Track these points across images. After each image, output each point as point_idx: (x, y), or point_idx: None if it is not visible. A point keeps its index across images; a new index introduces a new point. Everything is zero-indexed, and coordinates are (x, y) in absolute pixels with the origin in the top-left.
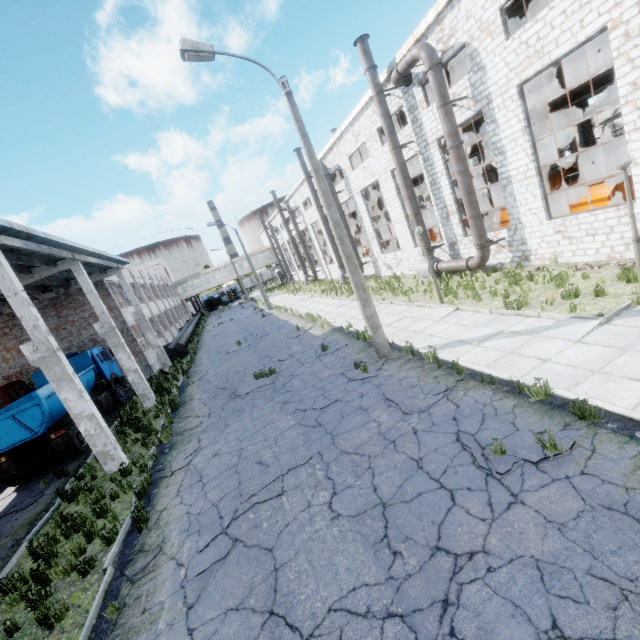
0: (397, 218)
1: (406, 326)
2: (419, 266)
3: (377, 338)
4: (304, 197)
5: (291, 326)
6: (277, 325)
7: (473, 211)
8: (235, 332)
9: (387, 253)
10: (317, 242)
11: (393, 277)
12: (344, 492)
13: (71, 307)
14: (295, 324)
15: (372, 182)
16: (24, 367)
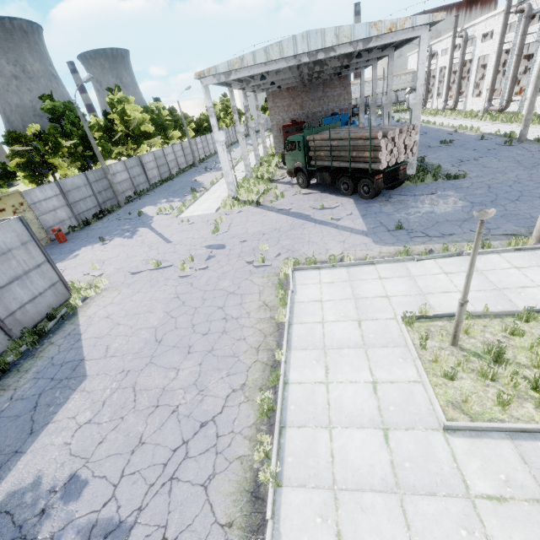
0: None
1: (536, 135)
2: None
3: (524, 131)
4: (488, 29)
5: (446, 131)
6: (433, 130)
7: None
8: None
9: (539, 96)
10: (475, 75)
11: (533, 115)
12: (503, 160)
13: (330, 87)
14: (449, 130)
15: None
16: (299, 116)
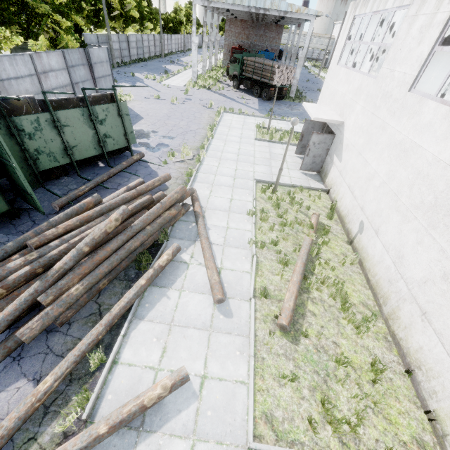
0: None
1: None
2: None
3: None
4: None
5: None
6: (322, 83)
7: None
8: (302, 77)
9: None
10: None
11: None
12: None
13: (269, 30)
14: None
15: None
16: (244, 44)
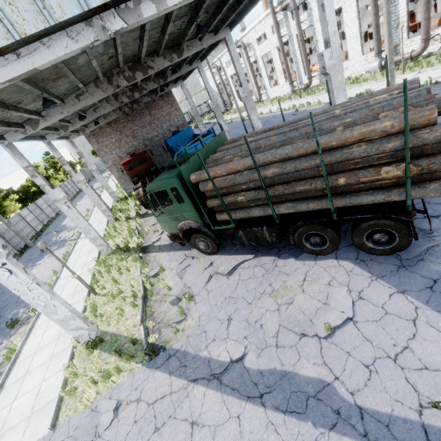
0: (352, 35)
1: None
2: (370, 65)
3: (392, 82)
4: (259, 33)
5: (284, 114)
6: (269, 117)
7: (427, 15)
8: (231, 130)
9: None
10: (265, 70)
11: None
12: None
13: (156, 109)
14: (286, 112)
15: (335, 9)
16: (136, 147)
